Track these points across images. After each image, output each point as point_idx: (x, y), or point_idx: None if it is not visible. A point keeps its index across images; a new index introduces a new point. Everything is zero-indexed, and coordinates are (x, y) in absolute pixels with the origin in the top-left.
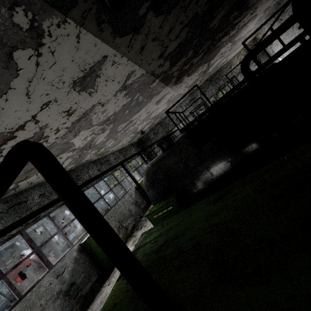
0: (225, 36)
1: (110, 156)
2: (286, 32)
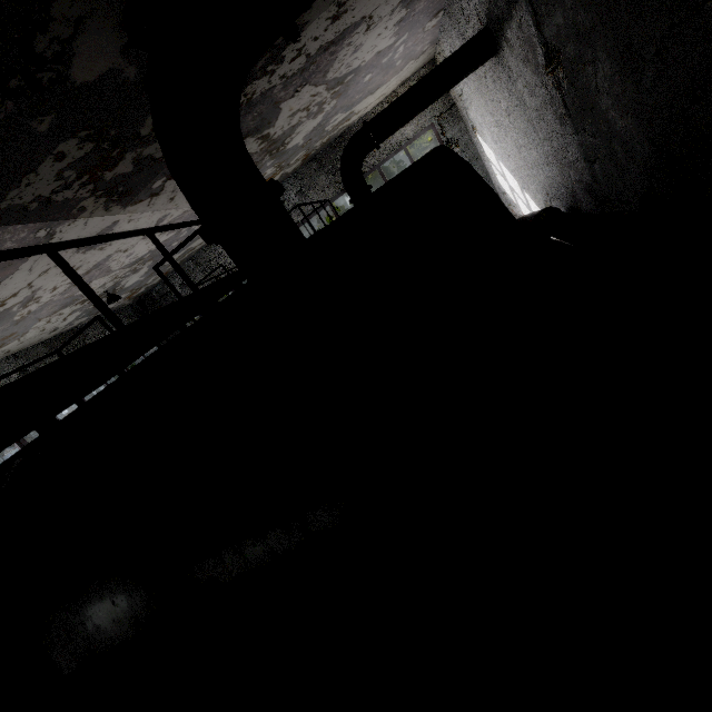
0: (253, 80)
1: (2, 368)
2: (478, 78)
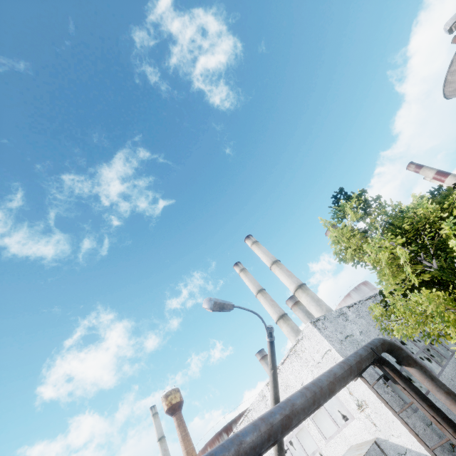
0: None
1: None
2: None
